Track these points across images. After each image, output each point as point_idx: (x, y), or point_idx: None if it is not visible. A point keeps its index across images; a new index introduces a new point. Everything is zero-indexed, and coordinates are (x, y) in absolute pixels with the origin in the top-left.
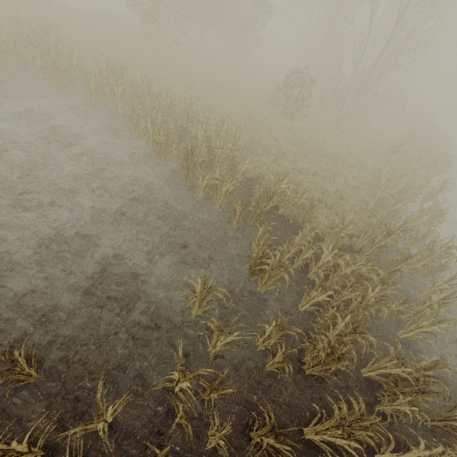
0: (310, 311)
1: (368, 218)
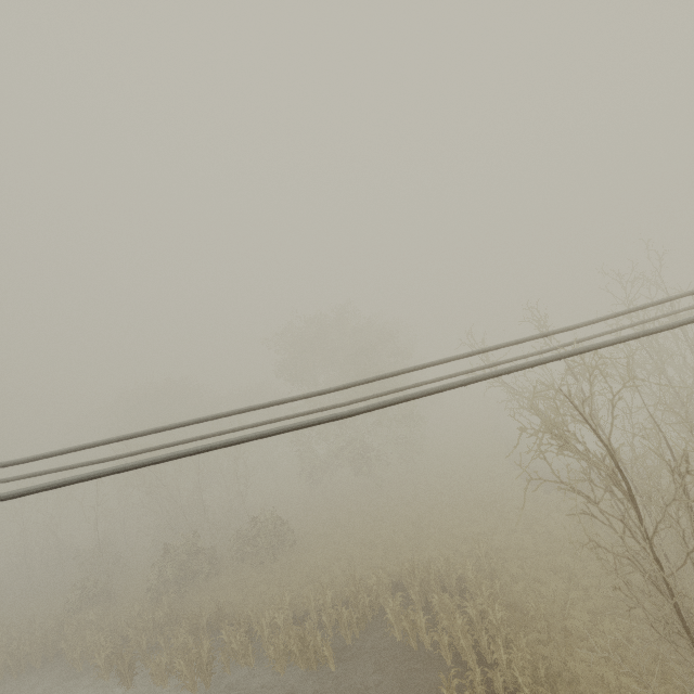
0: None
1: None
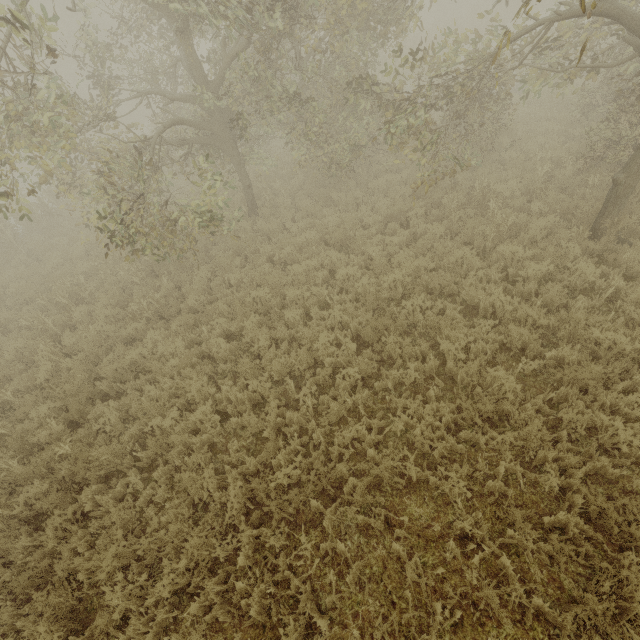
0: None
1: None
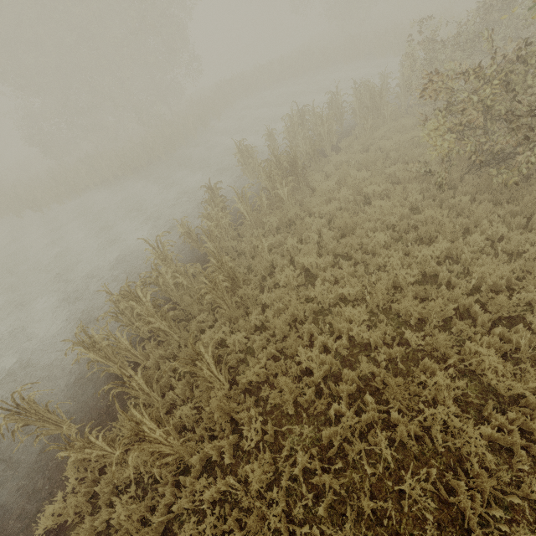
0: None
1: None
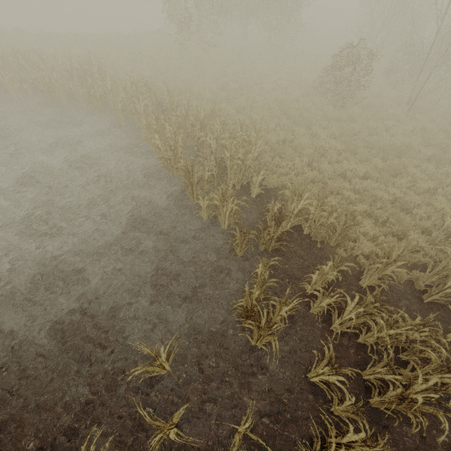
0: (327, 383)
1: (447, 236)
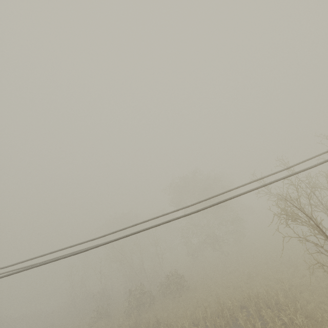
0: None
1: None
